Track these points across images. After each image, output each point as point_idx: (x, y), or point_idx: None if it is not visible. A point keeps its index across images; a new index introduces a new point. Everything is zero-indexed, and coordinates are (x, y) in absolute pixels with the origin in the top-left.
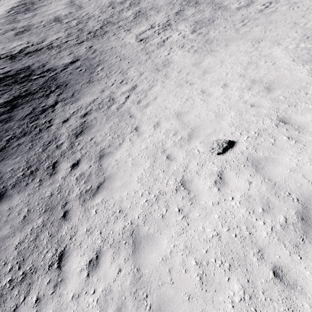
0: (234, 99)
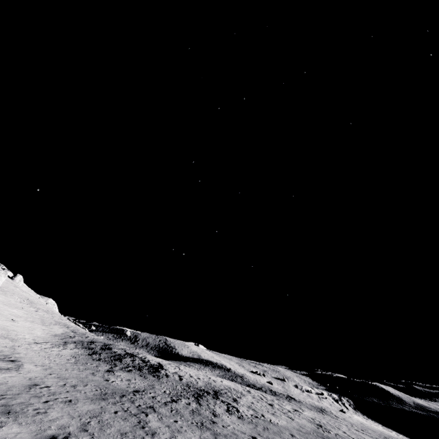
0: None
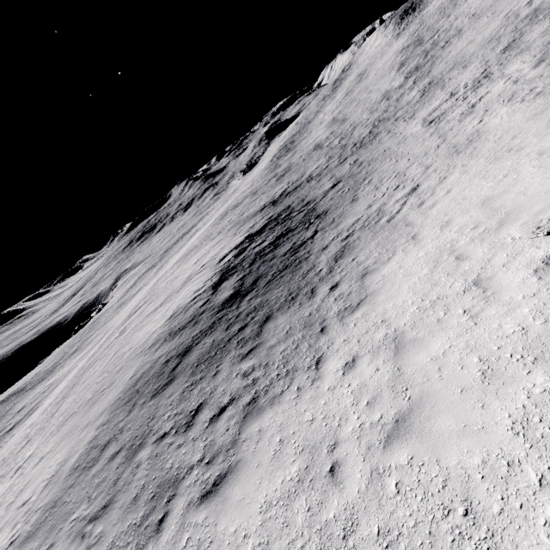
0: None
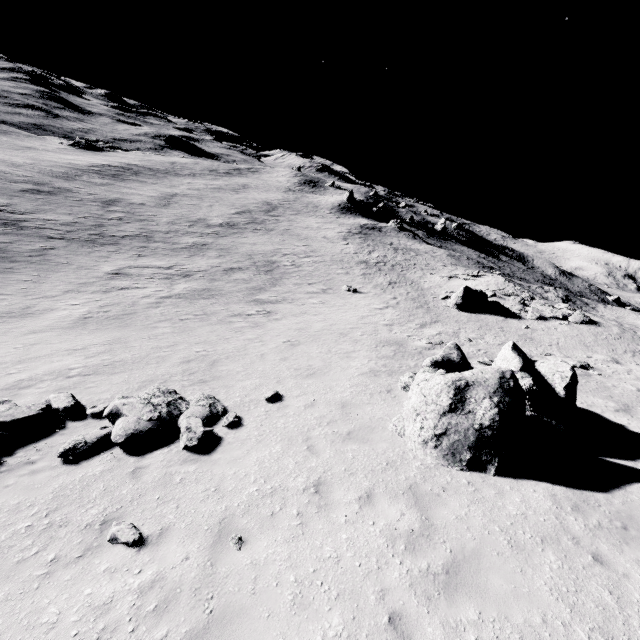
0: None
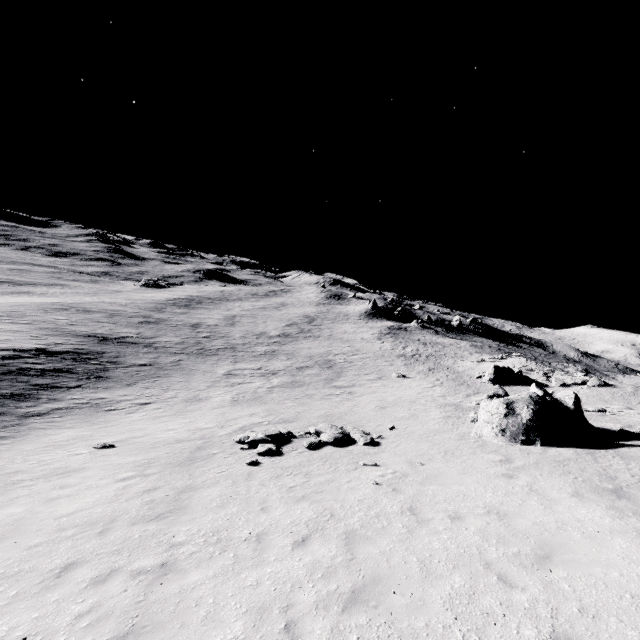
0: (170, 432)
